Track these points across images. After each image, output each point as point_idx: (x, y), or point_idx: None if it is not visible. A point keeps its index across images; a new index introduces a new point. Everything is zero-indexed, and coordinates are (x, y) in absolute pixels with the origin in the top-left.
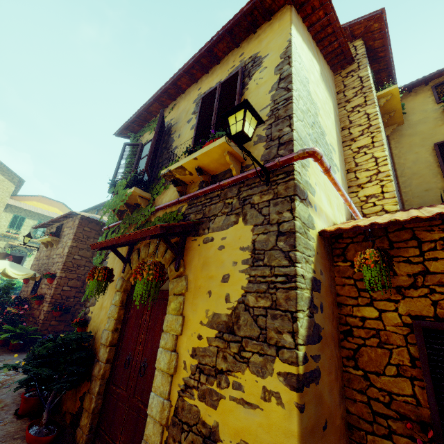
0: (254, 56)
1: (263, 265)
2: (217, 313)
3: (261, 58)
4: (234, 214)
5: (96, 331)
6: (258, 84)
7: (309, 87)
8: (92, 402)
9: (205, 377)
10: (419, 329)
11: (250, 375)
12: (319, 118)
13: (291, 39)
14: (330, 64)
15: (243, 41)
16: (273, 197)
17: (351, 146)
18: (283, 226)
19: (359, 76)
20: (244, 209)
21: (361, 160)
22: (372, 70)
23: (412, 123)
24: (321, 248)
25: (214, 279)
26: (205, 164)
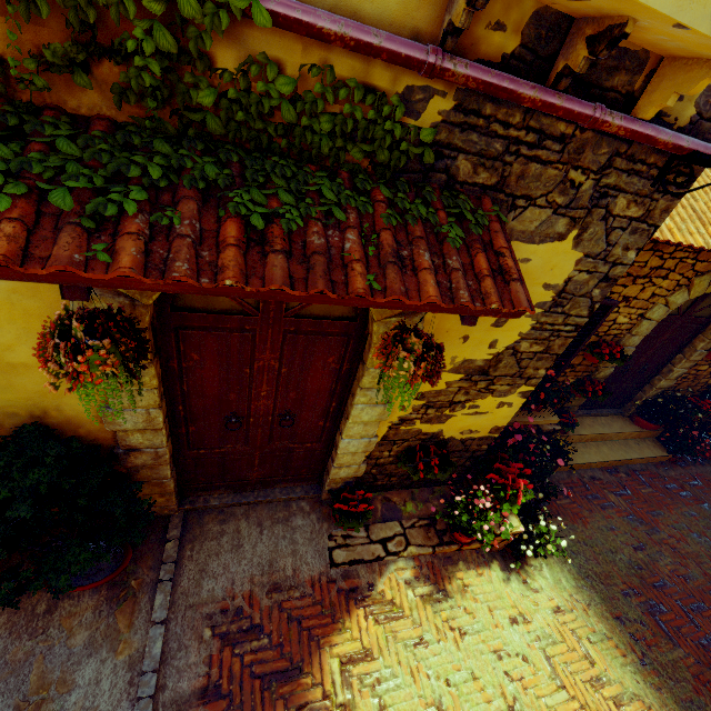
0: None
1: (561, 313)
2: (471, 359)
3: None
4: (570, 217)
5: (38, 414)
6: None
7: None
8: (168, 485)
9: (435, 410)
10: None
11: (492, 399)
12: None
13: None
14: None
15: None
16: (641, 217)
17: None
18: (615, 270)
19: None
20: (590, 217)
21: None
22: None
23: None
24: None
25: (481, 322)
26: (647, 27)
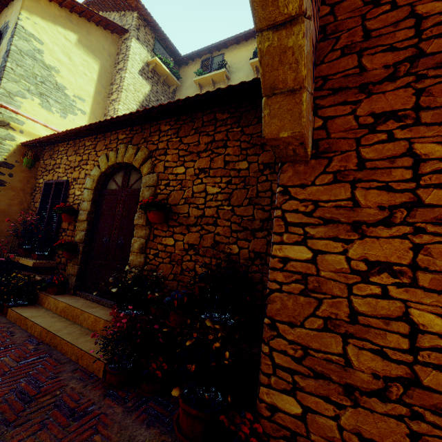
0: (8, 23)
1: None
2: None
3: (8, 28)
4: None
5: None
6: (2, 49)
7: (43, 56)
8: None
9: None
10: (44, 184)
11: None
12: (56, 78)
13: (17, 23)
14: (110, 29)
15: (10, 3)
16: None
17: (110, 98)
18: None
19: (127, 45)
20: None
21: (110, 109)
22: (155, 38)
23: (187, 86)
24: (23, 152)
25: None
26: None
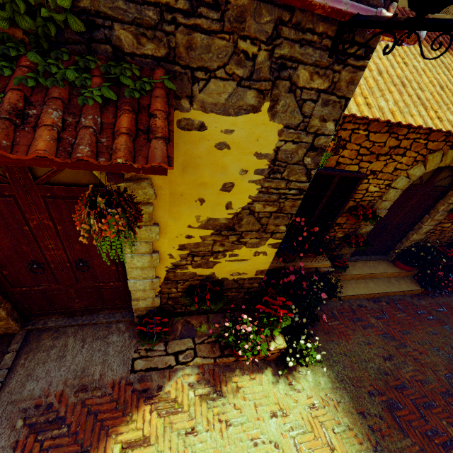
0: None
1: (281, 178)
2: (214, 218)
3: None
4: (256, 89)
5: None
6: None
7: None
8: None
9: (200, 258)
10: None
11: (246, 249)
12: None
13: None
14: None
15: None
16: (328, 89)
17: None
18: (319, 140)
19: None
20: (277, 89)
21: None
22: None
23: None
24: None
25: (209, 187)
26: None
